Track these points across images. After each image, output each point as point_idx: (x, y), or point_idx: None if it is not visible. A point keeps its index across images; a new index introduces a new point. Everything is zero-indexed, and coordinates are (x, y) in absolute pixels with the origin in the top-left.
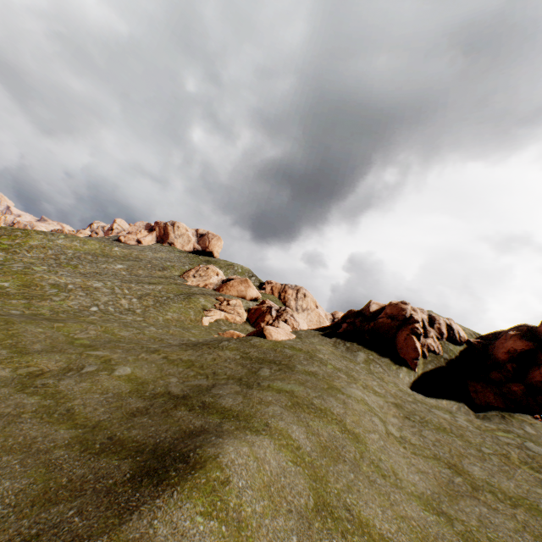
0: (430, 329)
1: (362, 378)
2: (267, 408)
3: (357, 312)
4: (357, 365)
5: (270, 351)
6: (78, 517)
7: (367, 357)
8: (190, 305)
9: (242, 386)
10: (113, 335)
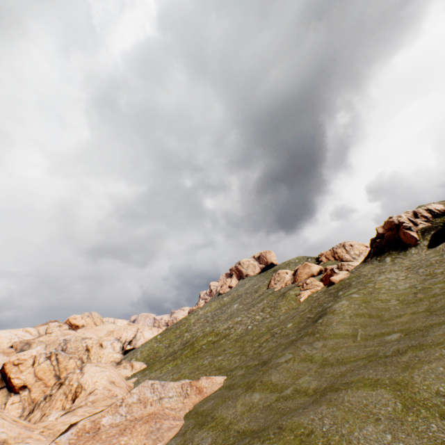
0: (416, 220)
1: (387, 269)
2: (342, 298)
3: (375, 238)
4: (386, 265)
5: (339, 286)
6: (309, 327)
7: (391, 258)
8: (287, 298)
9: (333, 301)
10: (271, 325)
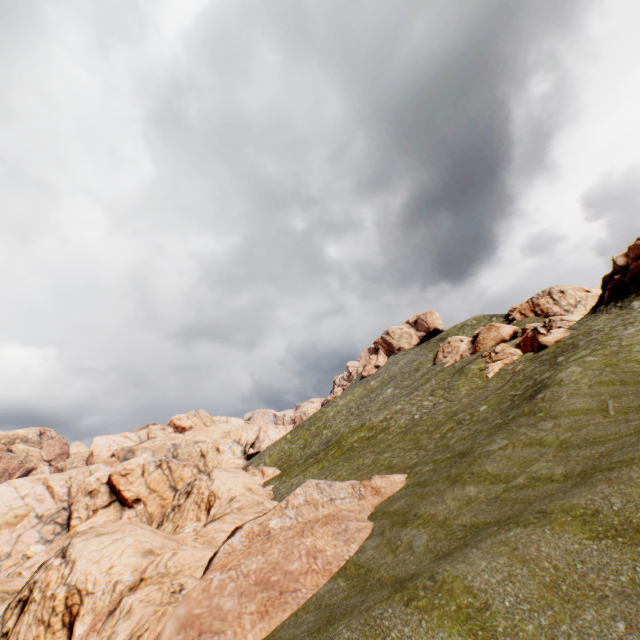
0: None
1: (637, 318)
2: (568, 365)
3: (610, 274)
4: (633, 313)
5: (555, 349)
6: (523, 406)
7: None
8: (468, 375)
9: (550, 370)
10: (451, 411)
